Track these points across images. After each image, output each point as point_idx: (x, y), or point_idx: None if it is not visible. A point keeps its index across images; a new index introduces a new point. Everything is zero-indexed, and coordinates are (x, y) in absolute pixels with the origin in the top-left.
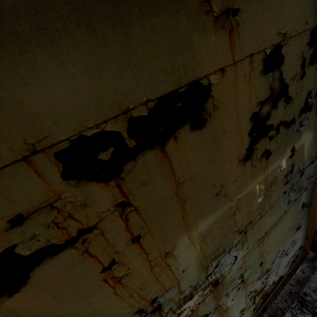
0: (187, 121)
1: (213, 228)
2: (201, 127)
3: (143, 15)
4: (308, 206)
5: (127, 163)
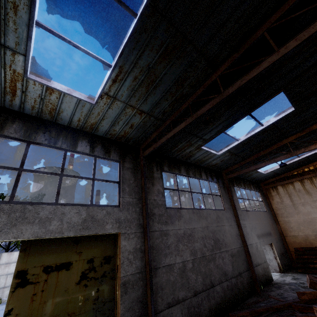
0: (65, 268)
1: (60, 303)
2: (68, 270)
3: (65, 252)
4: None
5: (51, 272)
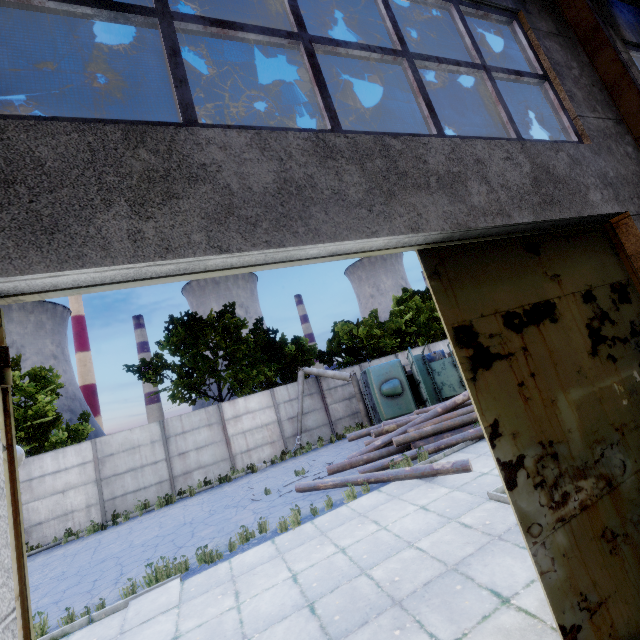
0: (547, 317)
1: (584, 403)
2: (555, 322)
3: (524, 276)
4: None
5: (524, 328)
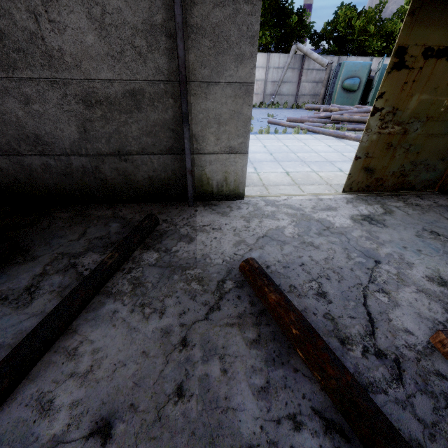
0: (446, 57)
1: (424, 102)
2: (447, 61)
3: None
4: None
5: (430, 58)
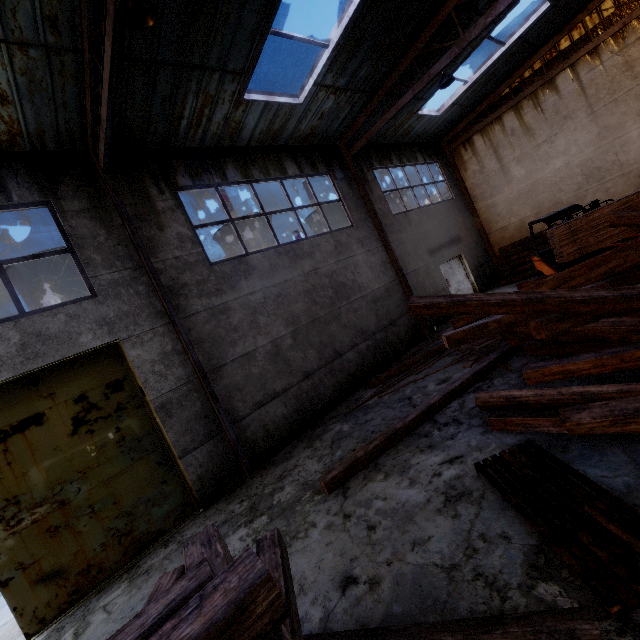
0: (34, 424)
1: (54, 465)
2: (42, 425)
3: (18, 404)
4: (170, 465)
5: (9, 438)
